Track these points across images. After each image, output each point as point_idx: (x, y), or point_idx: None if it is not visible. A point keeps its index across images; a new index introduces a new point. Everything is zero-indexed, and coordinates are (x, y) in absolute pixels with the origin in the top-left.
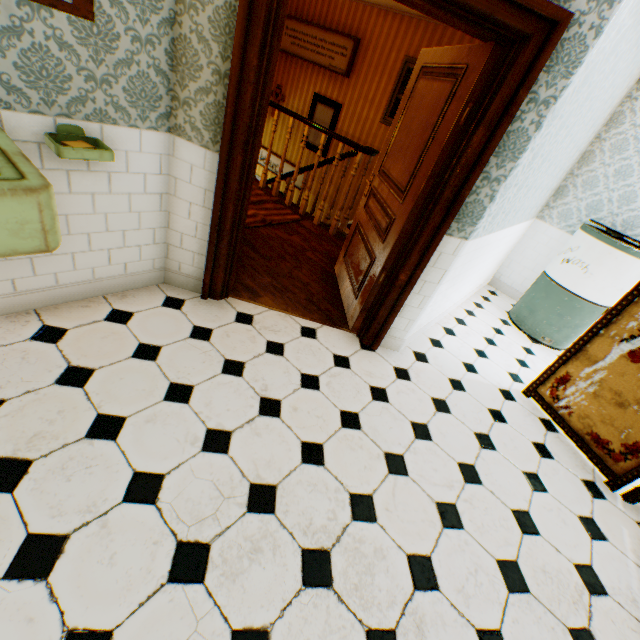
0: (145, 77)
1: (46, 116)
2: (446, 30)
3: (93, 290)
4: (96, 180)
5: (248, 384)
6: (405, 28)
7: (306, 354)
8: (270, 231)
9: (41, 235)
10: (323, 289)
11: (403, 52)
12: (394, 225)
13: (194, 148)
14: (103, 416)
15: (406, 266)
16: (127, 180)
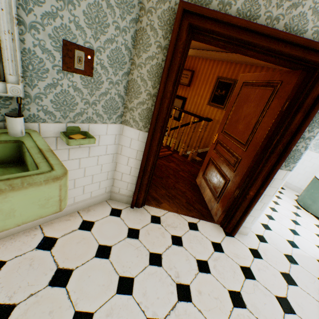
0: (113, 99)
1: (62, 123)
2: (237, 64)
3: (72, 209)
4: (82, 151)
5: (166, 272)
6: (216, 65)
7: (195, 243)
8: (159, 161)
9: (58, 203)
10: (193, 194)
11: (216, 74)
12: (241, 162)
13: (133, 130)
14: (78, 313)
15: (253, 187)
16: (98, 149)
